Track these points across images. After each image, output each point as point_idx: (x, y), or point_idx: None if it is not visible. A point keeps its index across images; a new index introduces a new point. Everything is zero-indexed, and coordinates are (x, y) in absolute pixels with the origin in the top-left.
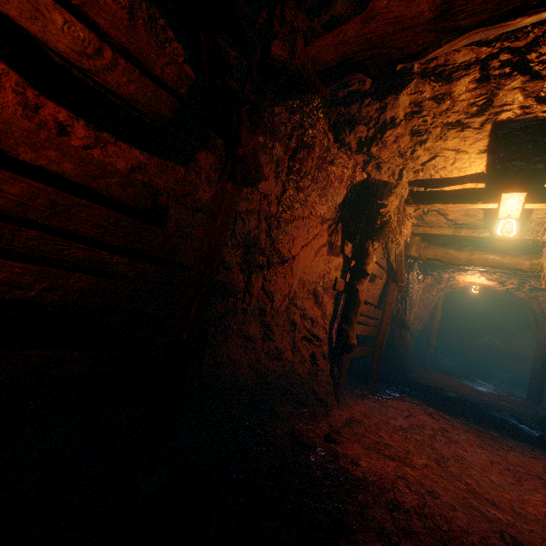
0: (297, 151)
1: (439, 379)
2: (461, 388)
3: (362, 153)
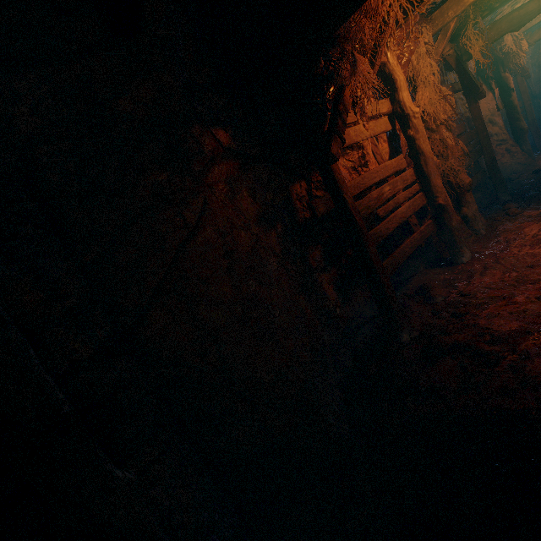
0: None
1: None
2: None
3: None
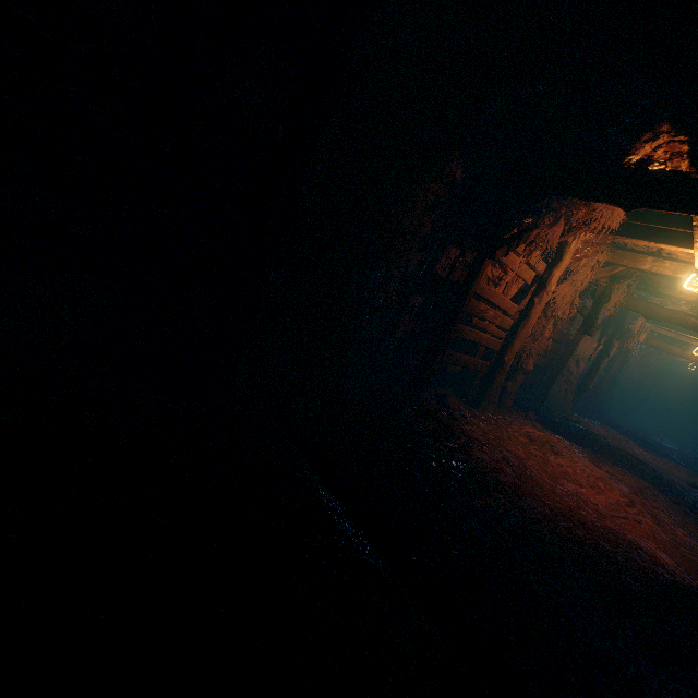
0: None
1: (630, 428)
2: (647, 438)
3: None
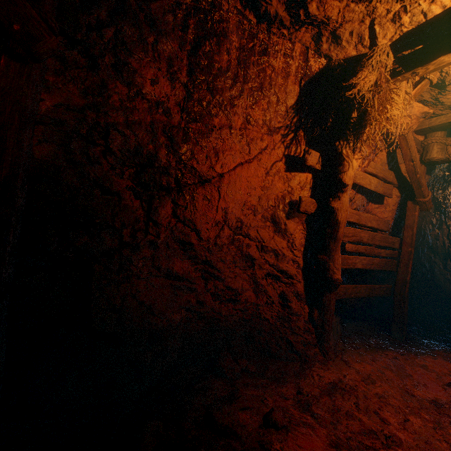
0: (199, 43)
1: None
2: None
3: (302, 24)
